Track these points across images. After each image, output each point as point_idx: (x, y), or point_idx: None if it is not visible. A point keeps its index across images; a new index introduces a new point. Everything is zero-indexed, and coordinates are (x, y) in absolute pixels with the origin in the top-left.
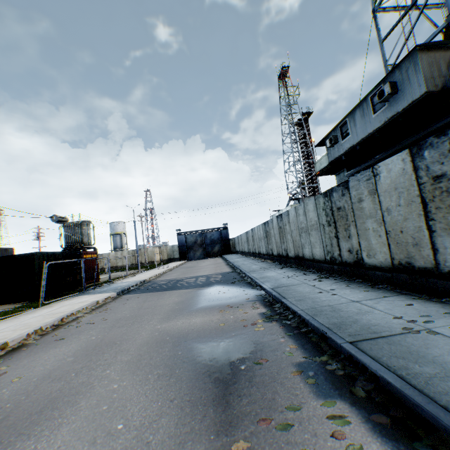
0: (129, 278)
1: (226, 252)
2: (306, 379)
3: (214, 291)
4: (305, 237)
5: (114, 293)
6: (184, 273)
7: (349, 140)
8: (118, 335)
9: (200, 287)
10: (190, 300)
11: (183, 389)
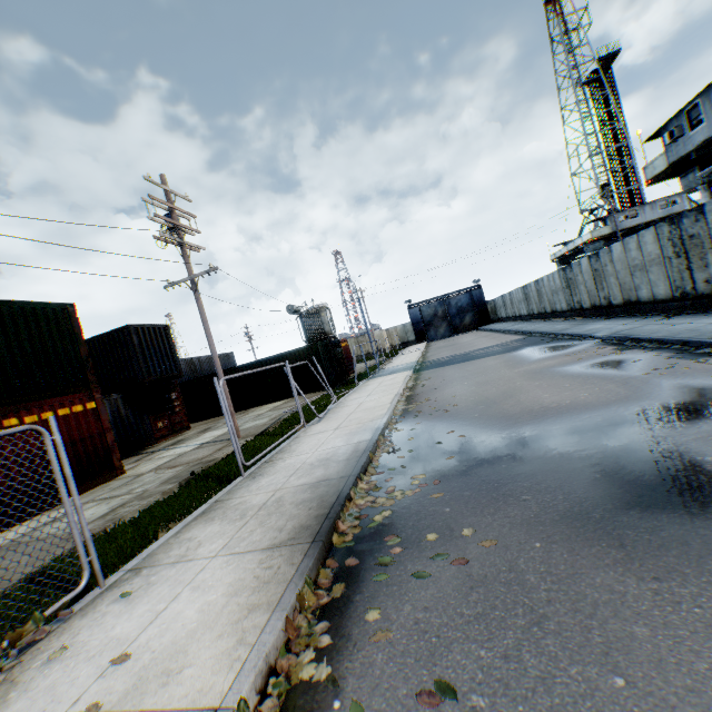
0: (390, 364)
1: (483, 322)
2: (676, 358)
3: (534, 350)
4: (639, 276)
5: (411, 370)
6: (455, 350)
7: (701, 131)
8: (486, 379)
9: (508, 352)
10: (517, 358)
11: (589, 375)
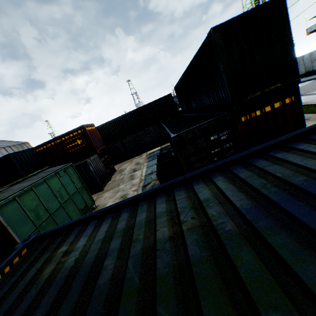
0: None
1: None
2: None
3: None
4: (315, 62)
5: None
6: None
7: None
8: None
9: None
10: None
11: None
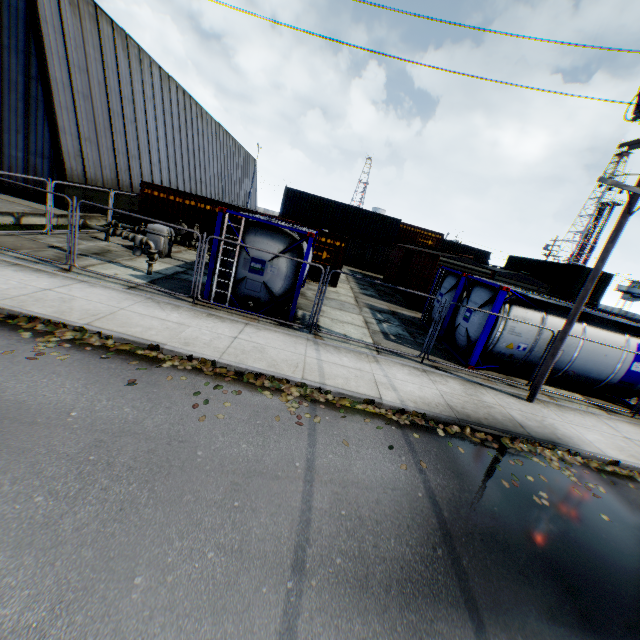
0: None
1: None
2: None
3: None
4: None
5: None
6: None
7: (639, 291)
8: None
9: None
10: None
11: None
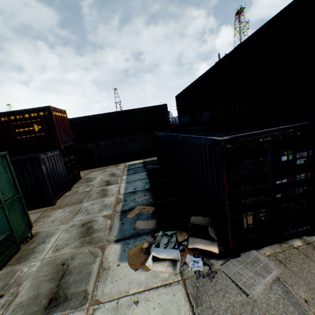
0: None
1: None
2: None
3: None
4: None
5: None
6: None
7: None
8: None
9: None
10: None
11: None
